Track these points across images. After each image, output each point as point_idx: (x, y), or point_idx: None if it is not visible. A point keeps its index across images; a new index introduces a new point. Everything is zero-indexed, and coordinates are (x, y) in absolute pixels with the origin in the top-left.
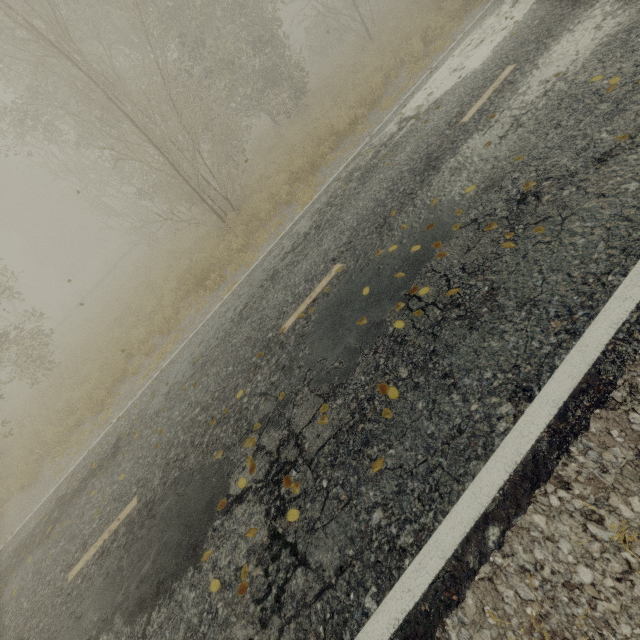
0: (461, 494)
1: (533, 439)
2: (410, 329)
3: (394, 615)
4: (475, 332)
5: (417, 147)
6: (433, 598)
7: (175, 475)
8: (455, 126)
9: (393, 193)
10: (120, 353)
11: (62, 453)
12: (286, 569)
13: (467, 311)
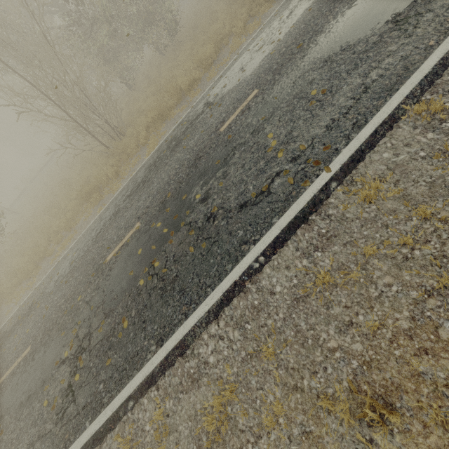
0: (127, 385)
1: (154, 366)
2: (144, 287)
3: (92, 430)
4: (161, 300)
5: (199, 139)
6: (105, 426)
7: (46, 339)
8: (217, 132)
9: (176, 176)
10: (44, 237)
11: (11, 300)
12: (69, 402)
13: (164, 286)
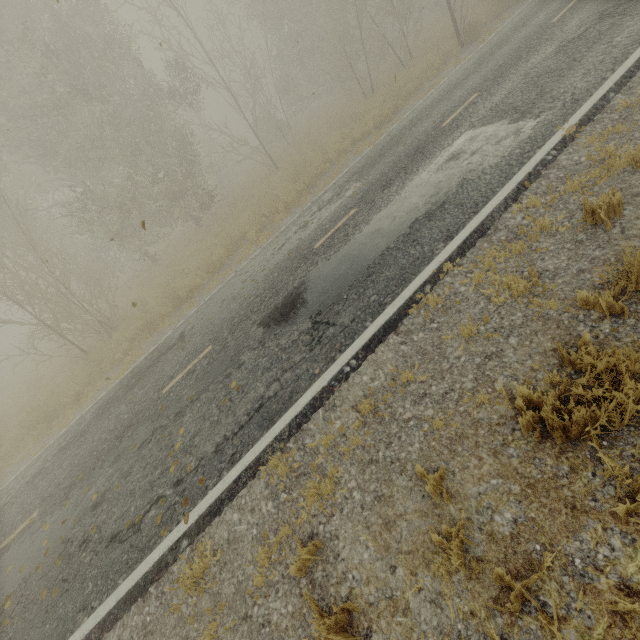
0: None
1: None
2: None
3: None
4: None
5: (146, 393)
6: None
7: None
8: (159, 392)
9: (102, 445)
10: None
11: None
12: None
13: None
